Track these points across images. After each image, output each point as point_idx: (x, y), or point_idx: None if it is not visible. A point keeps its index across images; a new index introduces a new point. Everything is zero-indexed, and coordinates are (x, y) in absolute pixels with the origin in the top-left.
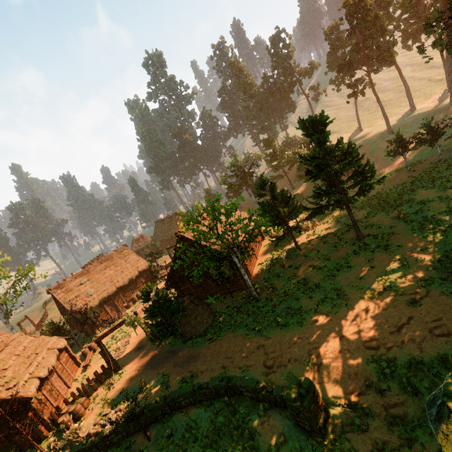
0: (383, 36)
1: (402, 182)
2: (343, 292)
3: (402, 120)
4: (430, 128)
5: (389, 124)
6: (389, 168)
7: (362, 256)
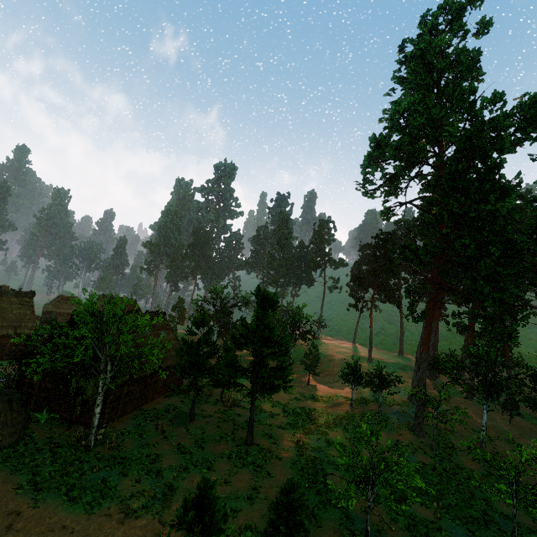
0: (394, 278)
1: (339, 412)
2: (172, 495)
3: (387, 357)
4: (380, 374)
5: (371, 352)
6: (345, 392)
7: (232, 463)
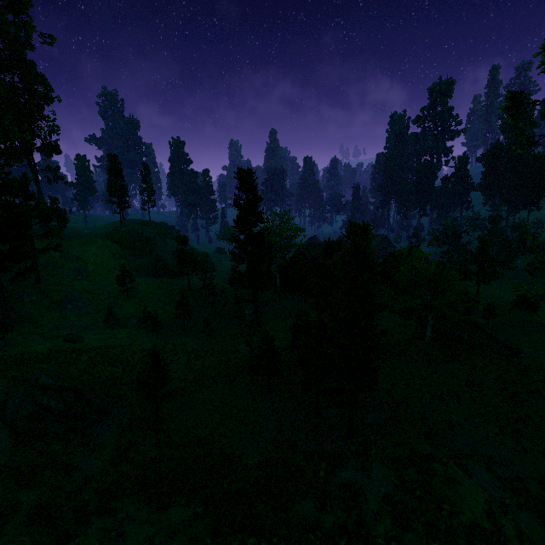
0: None
1: None
2: None
3: None
4: None
5: None
6: None
7: None
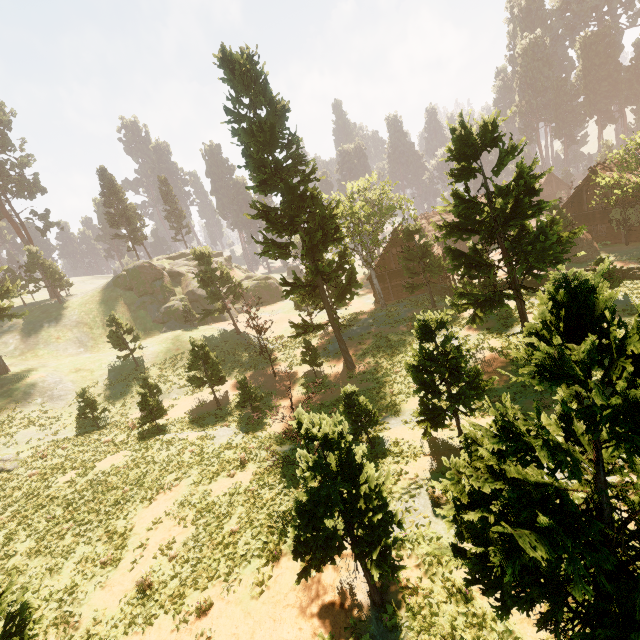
0: None
1: None
2: None
3: None
4: None
5: None
6: None
7: None
